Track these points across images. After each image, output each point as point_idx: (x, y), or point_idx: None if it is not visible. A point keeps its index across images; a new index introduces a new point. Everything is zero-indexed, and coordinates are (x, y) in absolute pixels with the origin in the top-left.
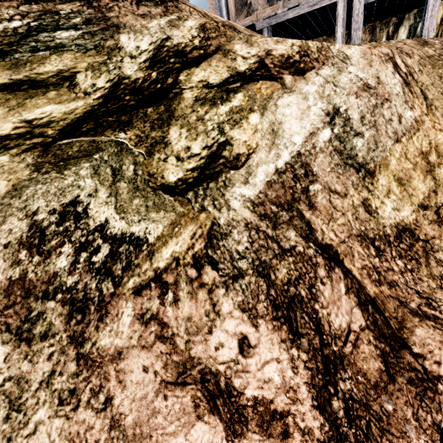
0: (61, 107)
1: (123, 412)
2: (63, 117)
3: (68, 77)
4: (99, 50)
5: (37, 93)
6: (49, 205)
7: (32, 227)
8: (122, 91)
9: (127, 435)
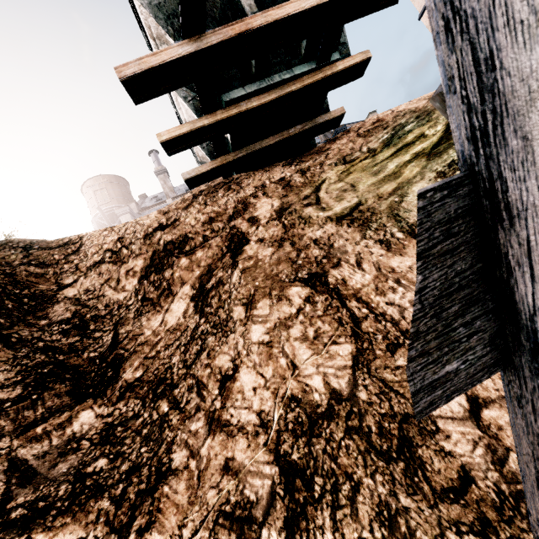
0: (425, 144)
1: None
2: (428, 145)
3: (421, 136)
4: (430, 121)
5: (410, 146)
6: (441, 166)
7: (437, 173)
8: None
9: None
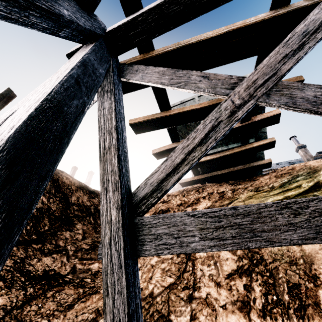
0: (295, 192)
1: (305, 249)
2: (295, 193)
3: (299, 186)
4: (311, 177)
5: (288, 191)
6: None
7: None
8: (318, 184)
9: (305, 253)
